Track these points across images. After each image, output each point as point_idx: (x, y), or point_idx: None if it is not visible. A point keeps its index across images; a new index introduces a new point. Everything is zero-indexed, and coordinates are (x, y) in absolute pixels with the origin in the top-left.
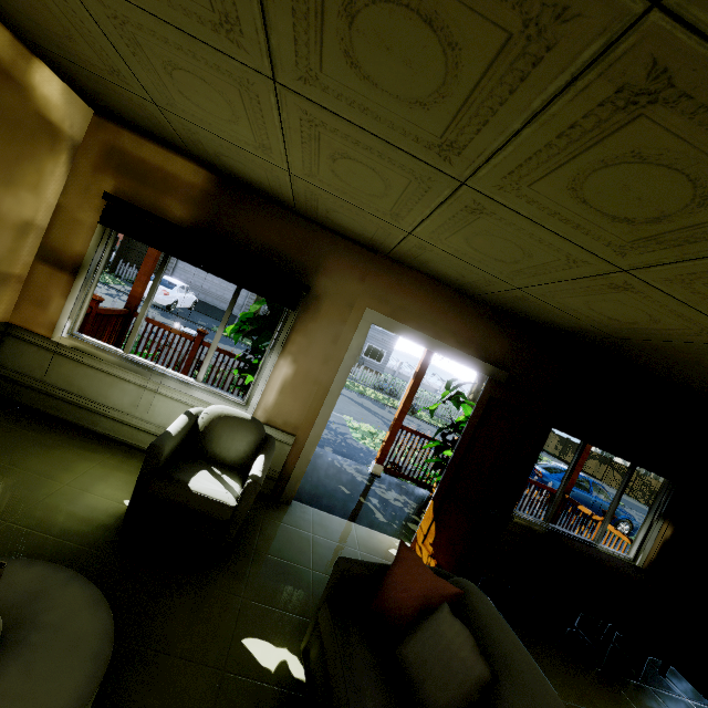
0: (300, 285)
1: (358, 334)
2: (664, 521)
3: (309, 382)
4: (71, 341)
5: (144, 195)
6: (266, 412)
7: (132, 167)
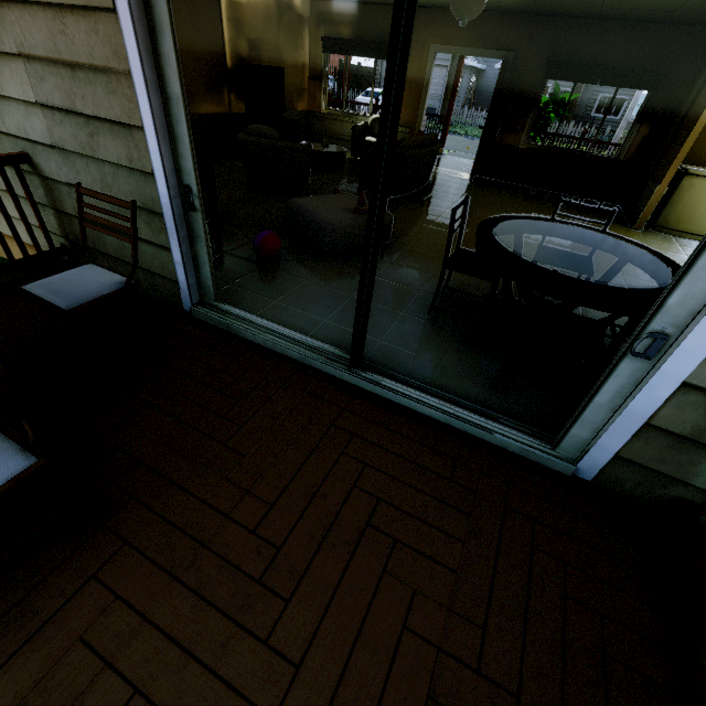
0: None
1: (429, 62)
2: (642, 124)
3: (411, 98)
4: (326, 111)
5: (333, 30)
6: None
7: (327, 19)
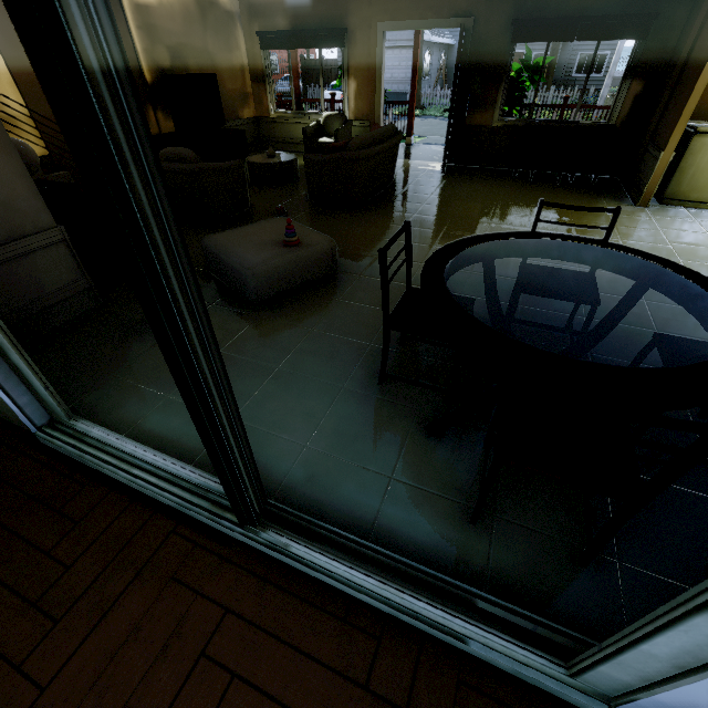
0: (341, 31)
1: (379, 43)
2: (633, 80)
3: (365, 87)
4: (276, 115)
5: (268, 23)
6: (353, 114)
7: (259, 11)
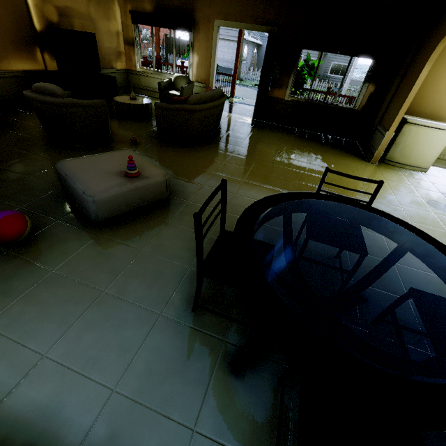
0: (189, 20)
1: (215, 33)
2: (369, 84)
3: (204, 61)
4: (141, 69)
5: (138, 6)
6: (195, 77)
7: None
